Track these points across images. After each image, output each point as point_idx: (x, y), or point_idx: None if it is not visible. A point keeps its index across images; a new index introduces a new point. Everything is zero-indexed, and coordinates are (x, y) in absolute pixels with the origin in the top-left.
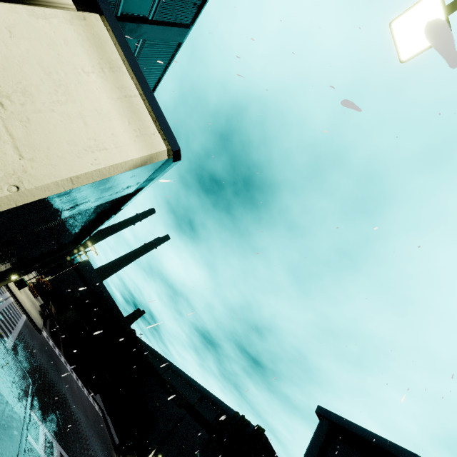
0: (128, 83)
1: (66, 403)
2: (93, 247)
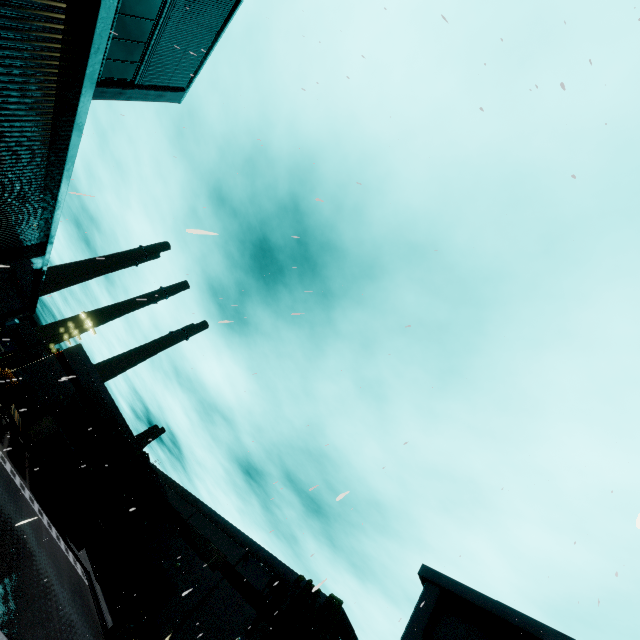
0: None
1: (25, 562)
2: (88, 320)
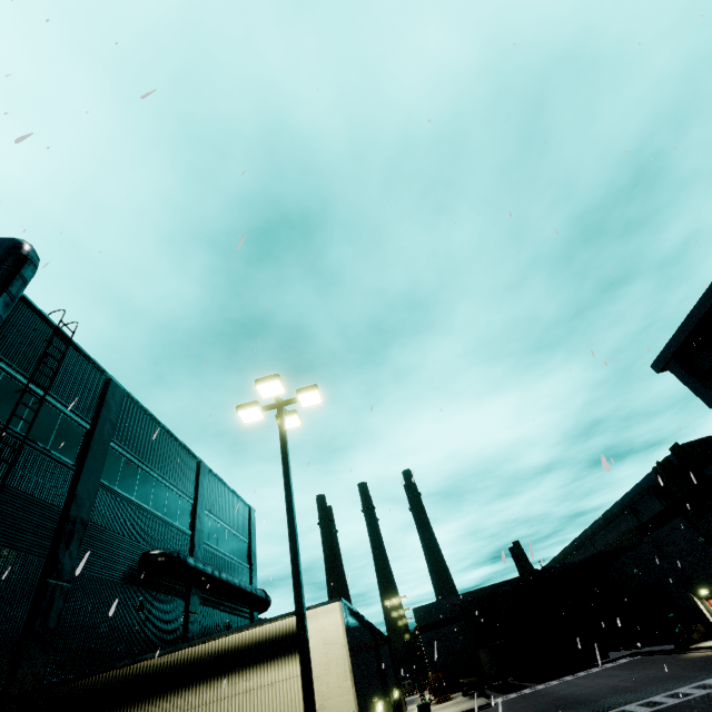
0: (320, 609)
1: (582, 696)
2: (394, 600)
